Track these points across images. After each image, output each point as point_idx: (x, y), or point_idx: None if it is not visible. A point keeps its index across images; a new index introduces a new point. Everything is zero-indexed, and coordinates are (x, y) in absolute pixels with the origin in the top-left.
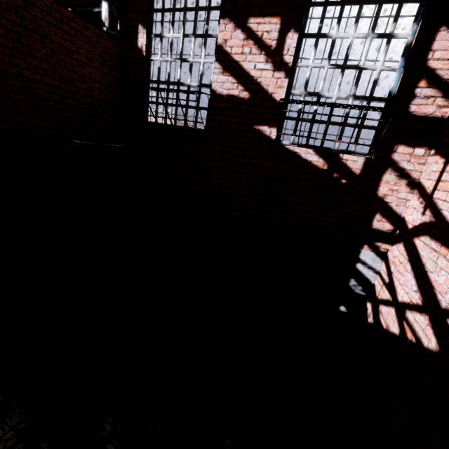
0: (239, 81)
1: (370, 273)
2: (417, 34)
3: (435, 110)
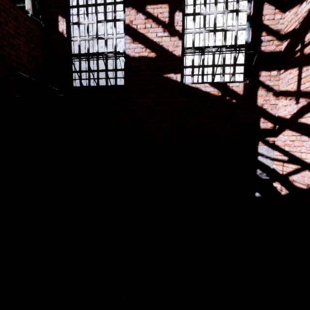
0: (146, 46)
1: (268, 161)
2: (252, 7)
3: (275, 48)
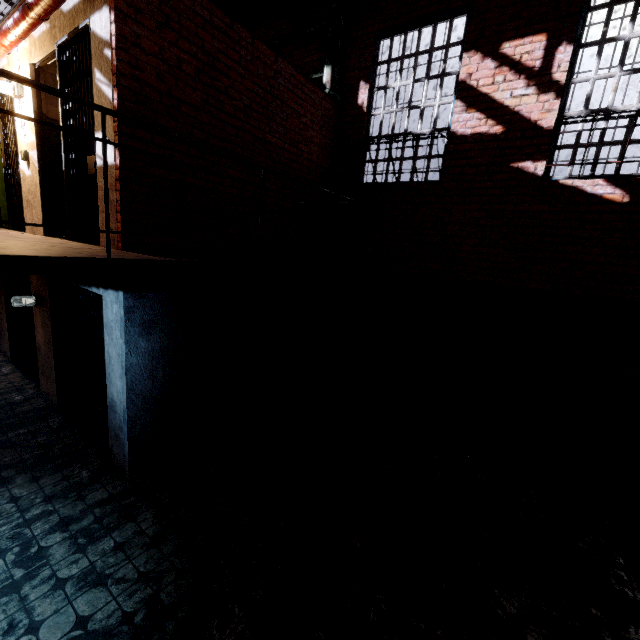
0: (489, 115)
1: None
2: None
3: None
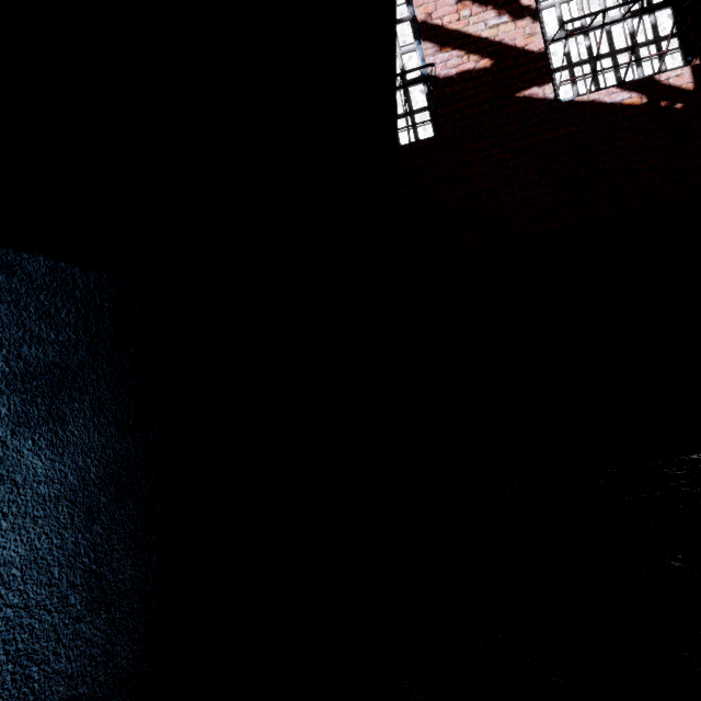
0: (469, 50)
1: None
2: None
3: None
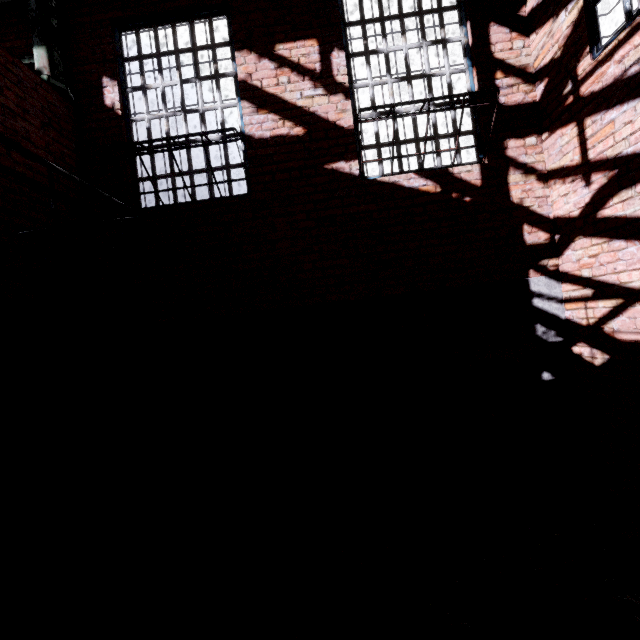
0: (284, 116)
1: (553, 306)
2: (471, 33)
3: (524, 97)
